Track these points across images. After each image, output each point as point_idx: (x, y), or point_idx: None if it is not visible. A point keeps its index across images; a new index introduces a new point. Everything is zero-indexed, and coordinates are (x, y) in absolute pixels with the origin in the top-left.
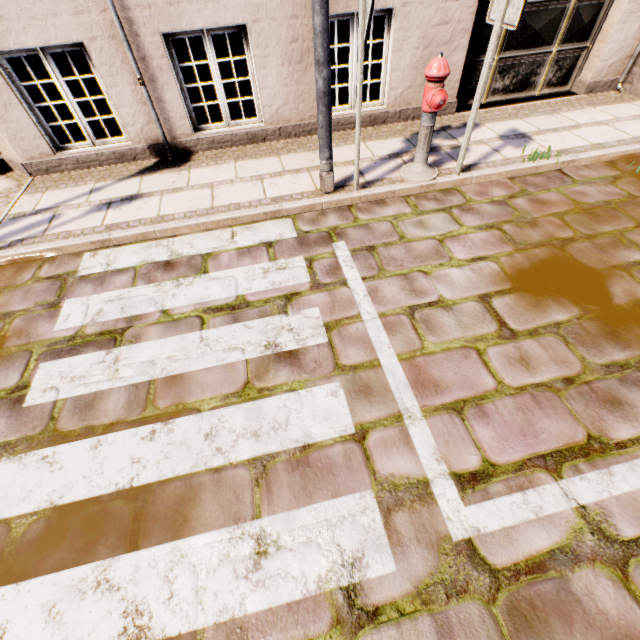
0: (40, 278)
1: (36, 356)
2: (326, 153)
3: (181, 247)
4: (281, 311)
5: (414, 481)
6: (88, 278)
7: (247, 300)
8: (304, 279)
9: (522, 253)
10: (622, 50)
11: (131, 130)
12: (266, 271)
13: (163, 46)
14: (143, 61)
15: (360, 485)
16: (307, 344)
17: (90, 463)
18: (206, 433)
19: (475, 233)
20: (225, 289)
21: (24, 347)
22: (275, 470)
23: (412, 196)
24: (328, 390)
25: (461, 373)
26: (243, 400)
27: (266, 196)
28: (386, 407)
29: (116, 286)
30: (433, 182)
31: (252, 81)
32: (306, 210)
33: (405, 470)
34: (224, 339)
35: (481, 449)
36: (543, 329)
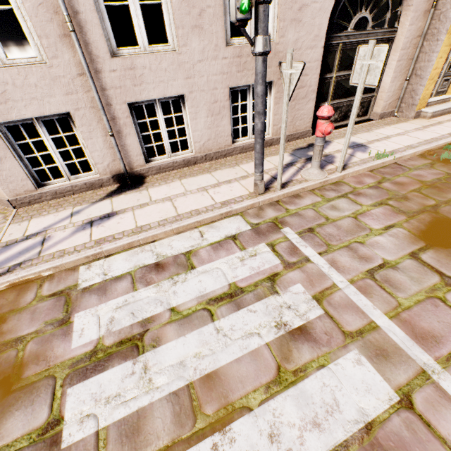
0: (43, 296)
1: (60, 381)
2: (260, 168)
3: (163, 249)
4: (272, 291)
5: None
6: (90, 289)
7: (239, 286)
8: (275, 261)
9: (414, 219)
10: (393, 96)
11: (100, 166)
12: (242, 259)
13: (128, 110)
14: (113, 121)
15: None
16: (309, 318)
17: None
18: (268, 434)
19: (374, 209)
20: (216, 280)
21: (45, 373)
22: None
23: (315, 189)
24: (352, 359)
25: (442, 321)
26: (284, 387)
27: (216, 201)
28: (408, 366)
29: (119, 293)
30: (327, 179)
31: (186, 127)
32: (248, 208)
33: None
34: (237, 326)
35: None
36: None
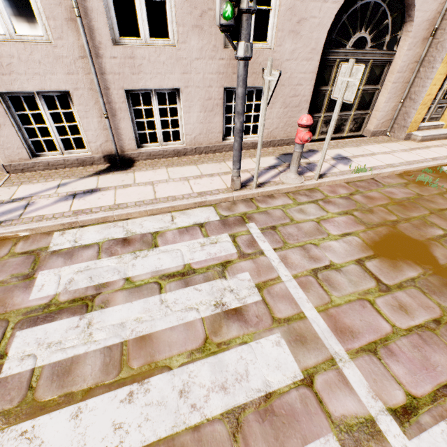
0: (15, 253)
1: (12, 324)
2: (237, 165)
3: (134, 227)
4: (221, 276)
5: (362, 420)
6: (59, 252)
7: (193, 268)
8: (232, 250)
9: (371, 230)
10: (387, 116)
11: (93, 145)
12: (203, 245)
13: (124, 96)
14: (109, 104)
15: (322, 429)
16: (247, 302)
17: (71, 434)
18: (179, 390)
19: (338, 217)
20: (174, 259)
21: (0, 316)
22: (247, 422)
23: (290, 192)
24: (272, 341)
25: (364, 320)
26: (206, 355)
27: (193, 191)
28: (320, 352)
29: (83, 259)
30: (302, 184)
31: (180, 120)
32: (222, 201)
33: (352, 410)
34: (180, 301)
35: (401, 384)
36: (405, 283)
